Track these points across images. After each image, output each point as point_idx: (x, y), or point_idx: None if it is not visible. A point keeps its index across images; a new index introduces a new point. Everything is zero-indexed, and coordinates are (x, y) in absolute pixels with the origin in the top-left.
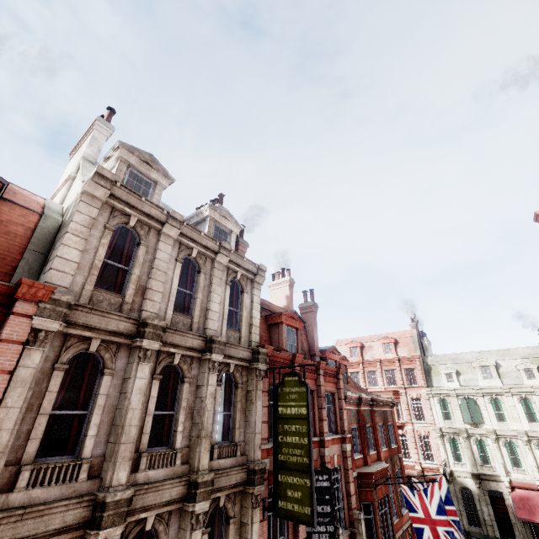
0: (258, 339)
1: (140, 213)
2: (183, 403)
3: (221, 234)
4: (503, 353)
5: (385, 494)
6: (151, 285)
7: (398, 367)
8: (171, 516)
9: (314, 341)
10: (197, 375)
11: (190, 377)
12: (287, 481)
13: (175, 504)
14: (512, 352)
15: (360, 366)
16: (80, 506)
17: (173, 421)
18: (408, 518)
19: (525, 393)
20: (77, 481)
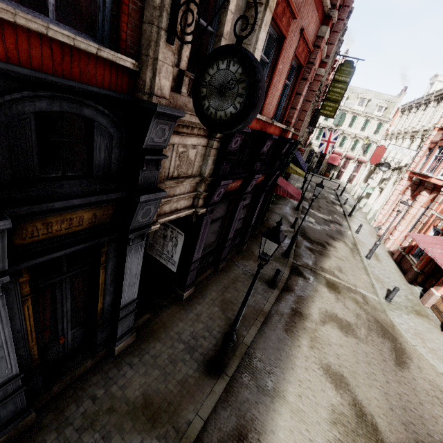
0: None
1: None
2: None
3: None
4: (377, 94)
5: None
6: None
7: None
8: None
9: None
10: None
11: None
12: (327, 104)
13: None
14: (382, 95)
15: None
16: None
17: None
18: None
19: (371, 118)
20: None
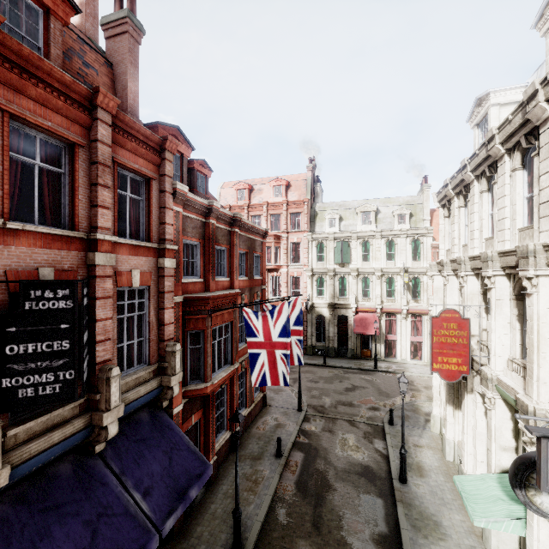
0: None
1: None
2: None
3: None
4: (386, 200)
5: (227, 322)
6: None
7: (285, 211)
8: None
9: (127, 93)
10: None
11: None
12: None
13: None
14: (394, 200)
15: (244, 210)
16: None
17: None
18: None
19: (393, 236)
20: None
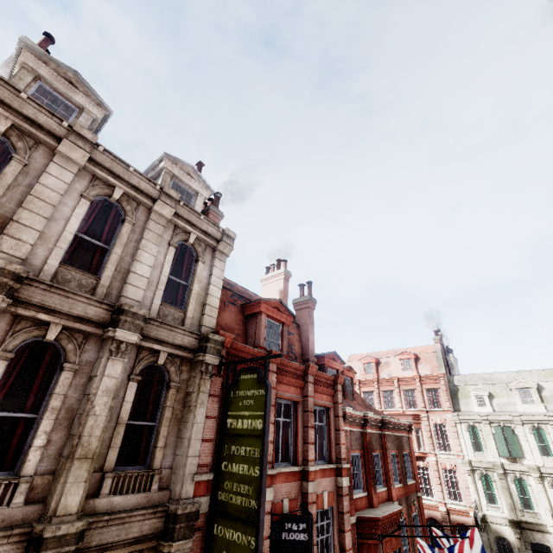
0: (213, 324)
1: (16, 115)
2: (53, 402)
3: (183, 195)
4: (546, 373)
5: (396, 549)
6: (18, 217)
7: (419, 387)
8: None
9: (309, 343)
10: (93, 361)
11: (77, 363)
12: (224, 536)
13: None
14: None
15: (374, 385)
16: None
17: (32, 430)
18: None
19: None
20: None
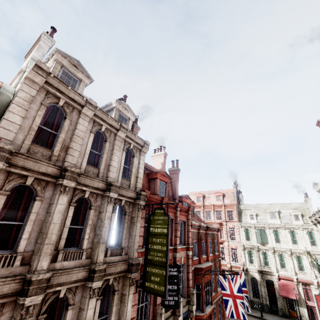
0: (141, 186)
1: (67, 97)
2: (89, 222)
3: (122, 120)
4: (283, 205)
5: (209, 280)
6: (72, 146)
7: (223, 209)
8: (77, 289)
9: (176, 191)
10: (100, 205)
11: (95, 206)
12: (152, 271)
13: (80, 282)
14: (288, 205)
15: (201, 208)
16: (13, 282)
17: (82, 232)
18: (220, 293)
19: (293, 228)
20: (12, 266)
